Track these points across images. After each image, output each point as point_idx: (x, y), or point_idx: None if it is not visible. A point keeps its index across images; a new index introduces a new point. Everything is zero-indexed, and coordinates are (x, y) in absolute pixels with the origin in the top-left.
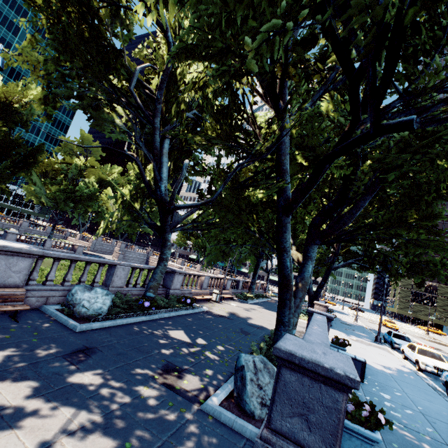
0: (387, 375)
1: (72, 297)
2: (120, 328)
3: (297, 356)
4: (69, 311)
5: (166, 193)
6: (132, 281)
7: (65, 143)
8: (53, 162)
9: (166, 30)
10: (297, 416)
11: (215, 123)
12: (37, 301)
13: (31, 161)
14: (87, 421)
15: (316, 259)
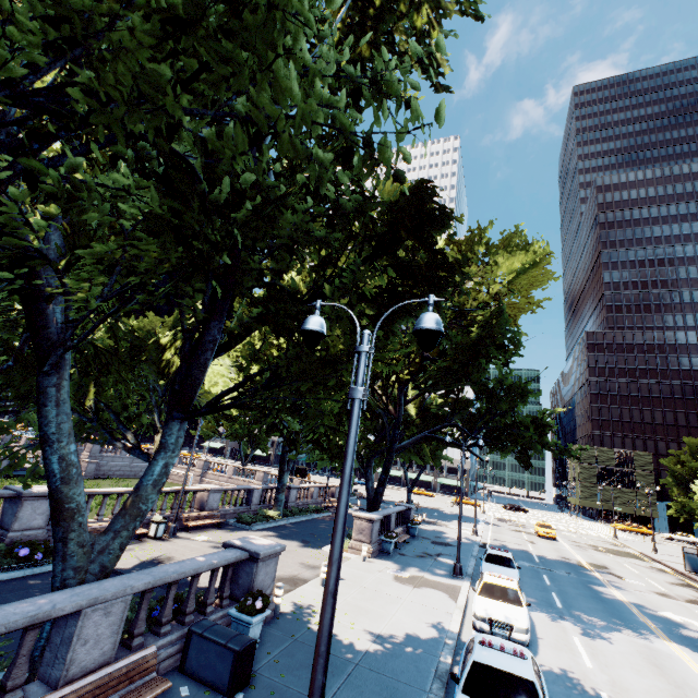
0: (350, 660)
1: None
2: None
3: None
4: None
5: None
6: None
7: None
8: None
9: None
10: None
11: None
12: None
13: None
14: None
15: (361, 437)
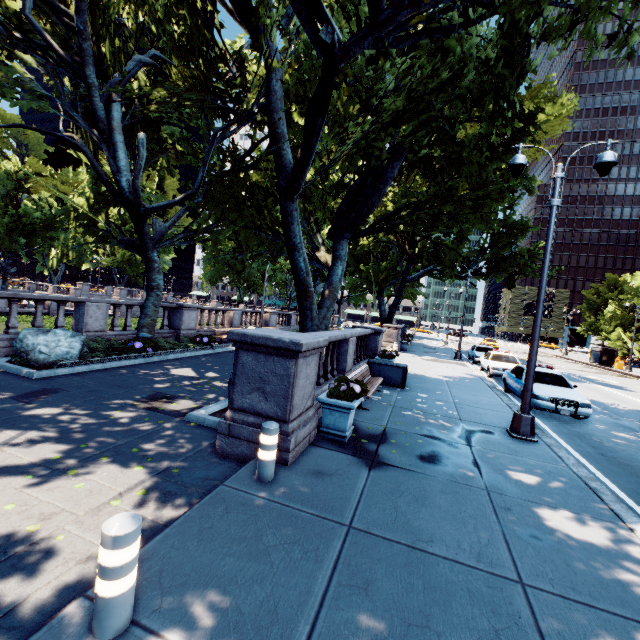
0: (442, 382)
1: (21, 344)
2: (100, 372)
3: (249, 335)
4: (22, 360)
5: (132, 191)
6: (118, 323)
7: None
8: None
9: None
10: (256, 391)
11: (183, 69)
12: None
13: None
14: (36, 436)
15: (384, 271)
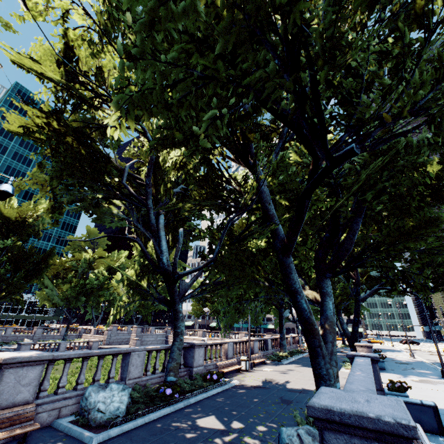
0: None
1: (86, 402)
2: (142, 429)
3: (335, 411)
4: (84, 420)
5: (169, 264)
6: (150, 367)
7: (73, 241)
8: (64, 261)
9: (146, 133)
10: None
11: (201, 191)
12: (49, 416)
13: (43, 266)
14: None
15: (339, 294)
